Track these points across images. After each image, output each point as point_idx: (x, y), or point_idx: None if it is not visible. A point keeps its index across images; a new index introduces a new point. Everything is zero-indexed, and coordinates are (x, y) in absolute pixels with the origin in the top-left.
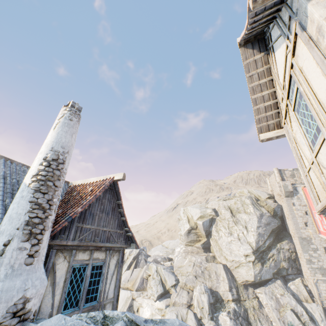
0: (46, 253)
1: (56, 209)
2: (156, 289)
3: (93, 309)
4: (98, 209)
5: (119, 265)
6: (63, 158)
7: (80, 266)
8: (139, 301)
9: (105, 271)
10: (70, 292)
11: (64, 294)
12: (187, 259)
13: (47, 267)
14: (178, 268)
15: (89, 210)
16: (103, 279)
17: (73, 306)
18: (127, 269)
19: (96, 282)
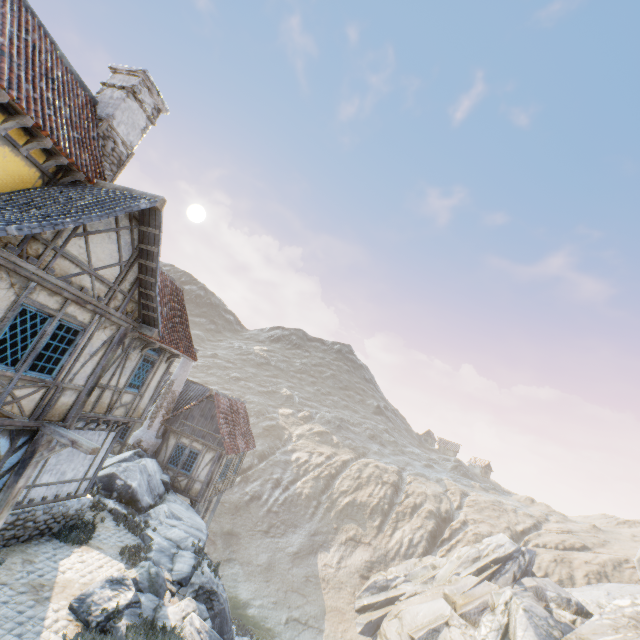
0: (166, 430)
1: (167, 409)
2: (483, 633)
3: (186, 476)
4: (199, 414)
5: (214, 461)
6: (173, 383)
7: (183, 446)
8: (452, 633)
9: (200, 458)
10: (175, 456)
11: (171, 455)
12: (616, 635)
13: (165, 437)
14: (575, 638)
15: (192, 413)
16: (196, 462)
17: (175, 465)
18: (472, 573)
19: (191, 461)
